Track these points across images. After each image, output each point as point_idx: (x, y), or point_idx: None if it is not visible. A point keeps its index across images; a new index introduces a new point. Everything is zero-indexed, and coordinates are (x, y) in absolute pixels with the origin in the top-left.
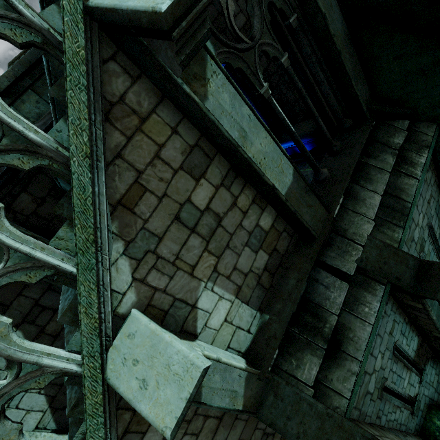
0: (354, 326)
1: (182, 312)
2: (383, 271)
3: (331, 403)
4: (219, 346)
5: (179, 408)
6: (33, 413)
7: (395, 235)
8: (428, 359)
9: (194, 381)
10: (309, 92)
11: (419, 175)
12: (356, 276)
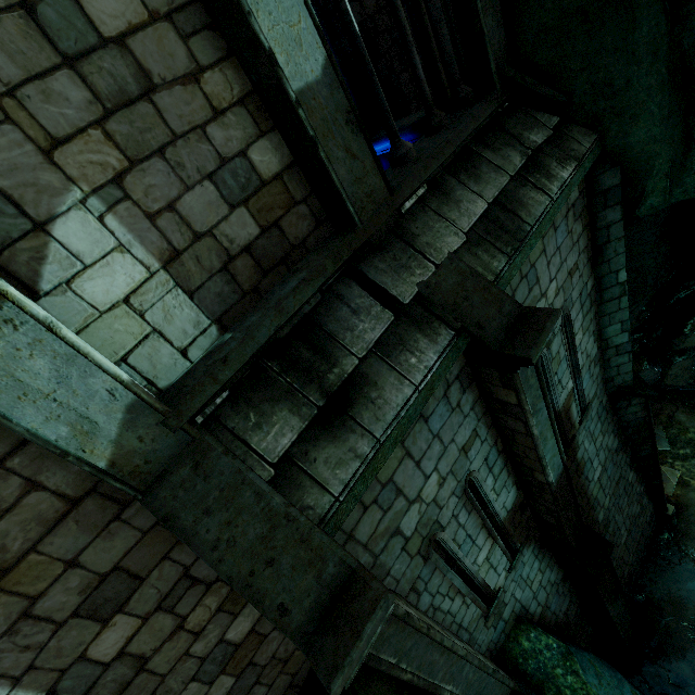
0: (384, 382)
1: (3, 223)
2: (458, 310)
3: (301, 498)
4: (99, 349)
5: None
6: None
7: (494, 263)
8: (531, 541)
9: None
10: (414, 24)
11: (554, 192)
12: (412, 306)
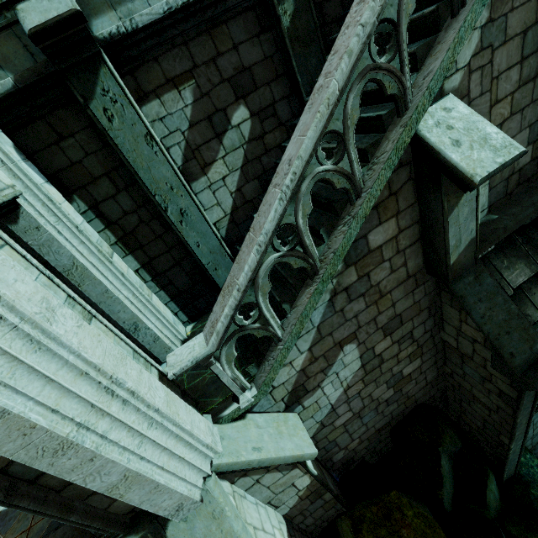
0: None
1: None
2: None
3: (525, 310)
4: None
5: (492, 167)
6: (219, 209)
7: None
8: None
9: (512, 155)
10: None
11: None
12: None
